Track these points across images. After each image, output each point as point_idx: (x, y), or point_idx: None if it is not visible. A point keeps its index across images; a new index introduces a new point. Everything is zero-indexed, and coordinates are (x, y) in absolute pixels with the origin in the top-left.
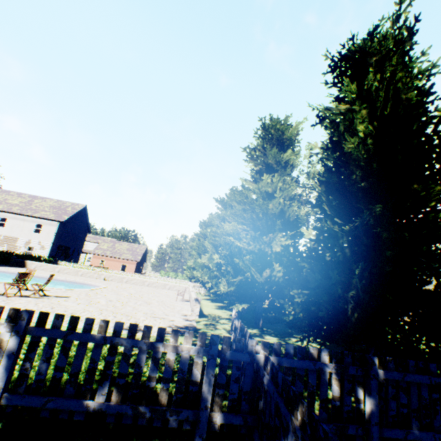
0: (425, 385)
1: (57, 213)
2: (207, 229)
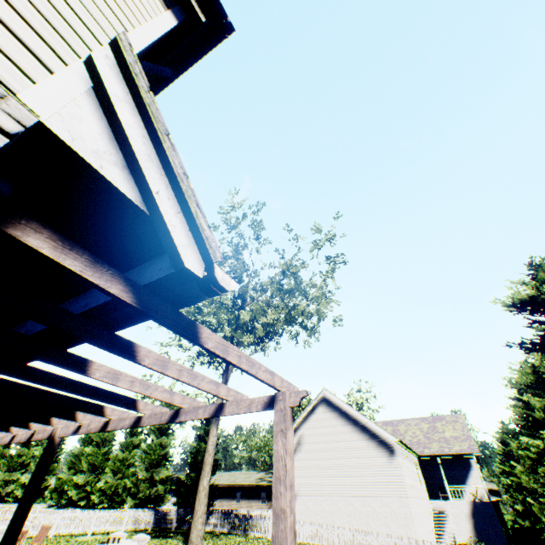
0: None
1: None
2: None
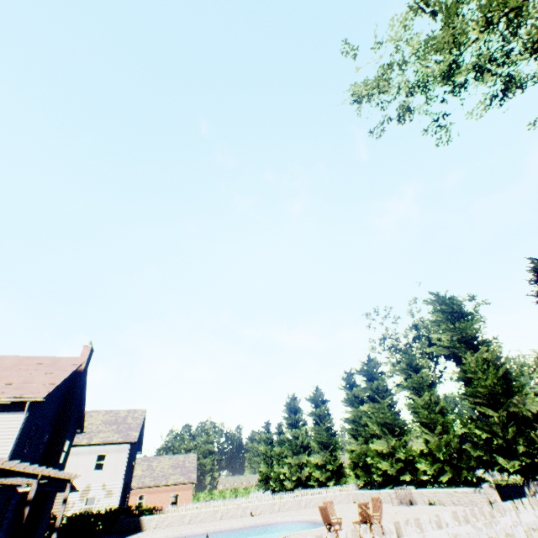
0: None
1: (119, 430)
2: (320, 407)
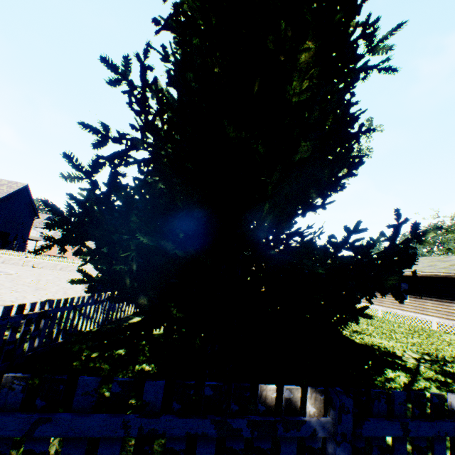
0: (115, 440)
1: None
2: None
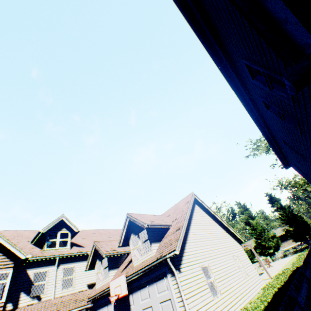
0: None
1: None
2: None
